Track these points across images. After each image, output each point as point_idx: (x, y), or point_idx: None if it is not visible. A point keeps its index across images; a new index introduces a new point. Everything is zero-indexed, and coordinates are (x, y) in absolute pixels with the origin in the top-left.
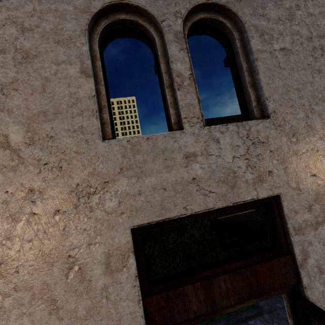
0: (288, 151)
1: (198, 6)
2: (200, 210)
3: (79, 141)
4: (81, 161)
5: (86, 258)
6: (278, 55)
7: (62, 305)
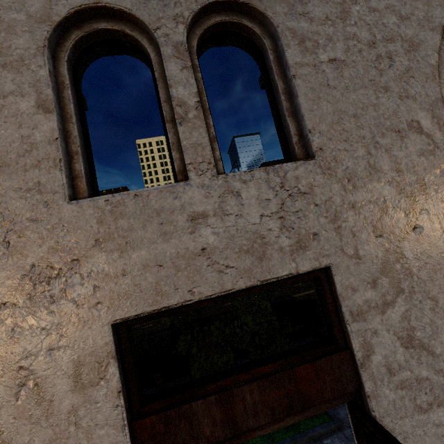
0: (341, 204)
1: (209, 5)
2: (213, 294)
3: (35, 204)
4: (38, 232)
5: (46, 369)
6: (325, 69)
7: (10, 438)
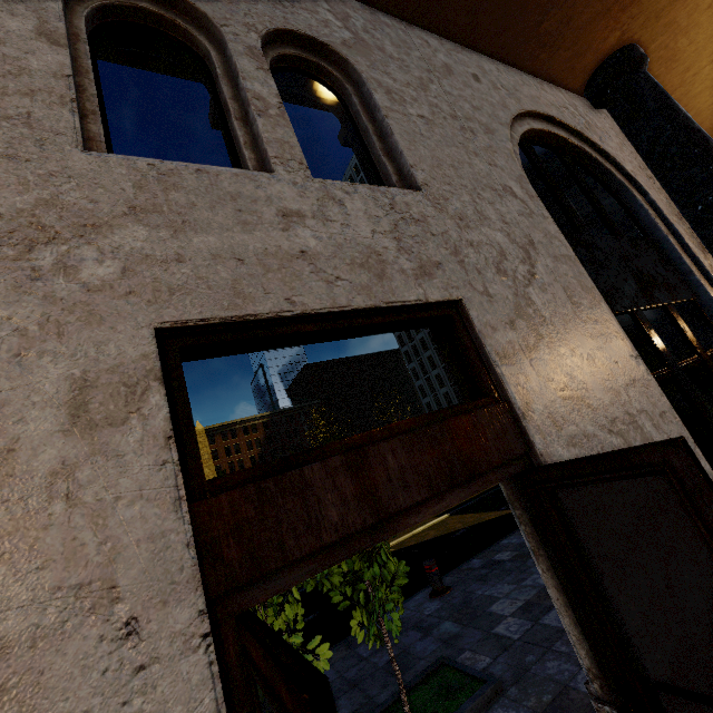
0: (459, 240)
1: (285, 33)
2: (322, 308)
3: (18, 139)
4: (17, 174)
5: (4, 389)
6: (416, 121)
7: None
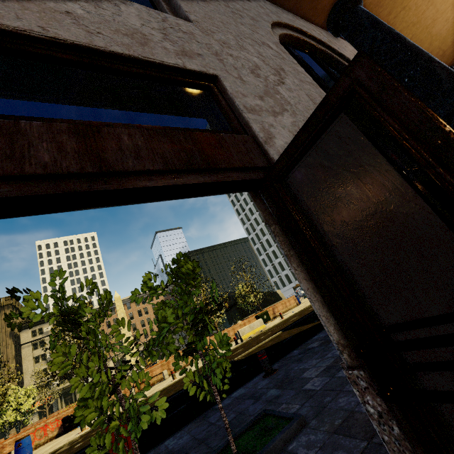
0: (220, 50)
1: None
2: (76, 41)
3: None
4: None
5: None
6: None
7: None
